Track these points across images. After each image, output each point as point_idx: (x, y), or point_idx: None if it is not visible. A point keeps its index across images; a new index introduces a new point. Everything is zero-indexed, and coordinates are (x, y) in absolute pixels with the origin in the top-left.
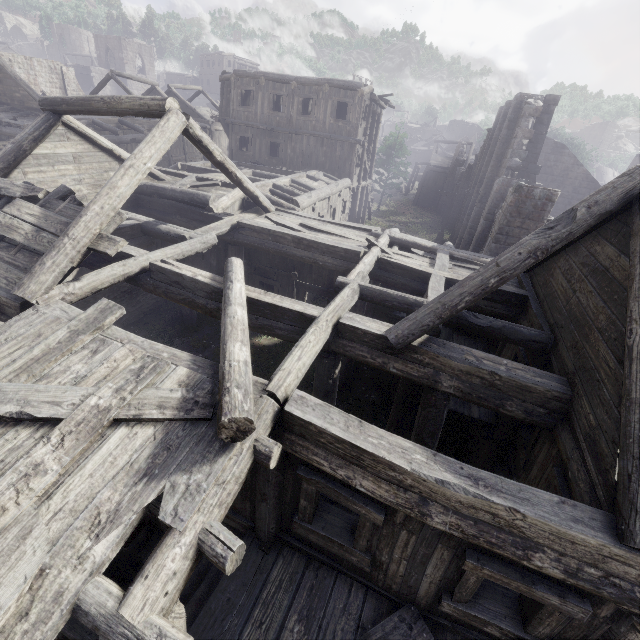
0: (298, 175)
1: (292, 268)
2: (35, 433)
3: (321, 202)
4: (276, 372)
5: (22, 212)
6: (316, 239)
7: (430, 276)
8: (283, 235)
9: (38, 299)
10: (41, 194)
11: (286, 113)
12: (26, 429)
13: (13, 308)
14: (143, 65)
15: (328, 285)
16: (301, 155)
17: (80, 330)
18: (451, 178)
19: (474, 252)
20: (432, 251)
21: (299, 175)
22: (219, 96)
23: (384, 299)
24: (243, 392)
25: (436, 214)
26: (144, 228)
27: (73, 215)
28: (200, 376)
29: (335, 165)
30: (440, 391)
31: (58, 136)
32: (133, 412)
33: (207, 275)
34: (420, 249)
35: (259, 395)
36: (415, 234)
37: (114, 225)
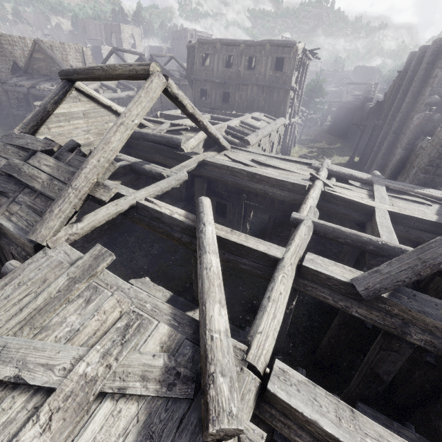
0: (245, 117)
1: (242, 192)
2: (28, 402)
3: (264, 138)
4: (253, 334)
5: (41, 163)
6: (267, 174)
7: (372, 209)
8: (239, 170)
9: (48, 241)
10: (55, 148)
11: (235, 69)
12: (21, 395)
13: (30, 248)
14: (134, 42)
15: (270, 206)
16: (246, 101)
17: (77, 278)
18: (360, 112)
19: (391, 176)
20: (367, 182)
21: (246, 117)
22: (184, 60)
23: (337, 236)
24: (229, 383)
25: (346, 140)
26: (133, 167)
27: (78, 165)
28: (180, 337)
29: (272, 107)
30: (406, 340)
31: (72, 98)
32: (117, 384)
33: (182, 213)
34: (356, 180)
35: (239, 367)
36: (330, 157)
37: (109, 173)
